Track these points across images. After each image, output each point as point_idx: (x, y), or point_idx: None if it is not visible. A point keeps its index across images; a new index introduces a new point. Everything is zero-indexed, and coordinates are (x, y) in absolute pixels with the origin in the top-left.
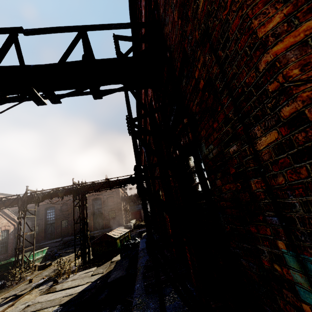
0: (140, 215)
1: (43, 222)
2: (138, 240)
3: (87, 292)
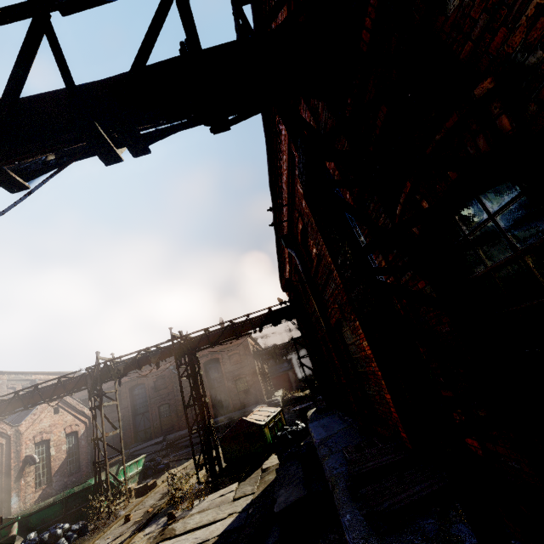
0: (288, 381)
1: (130, 411)
2: (301, 425)
3: (234, 533)
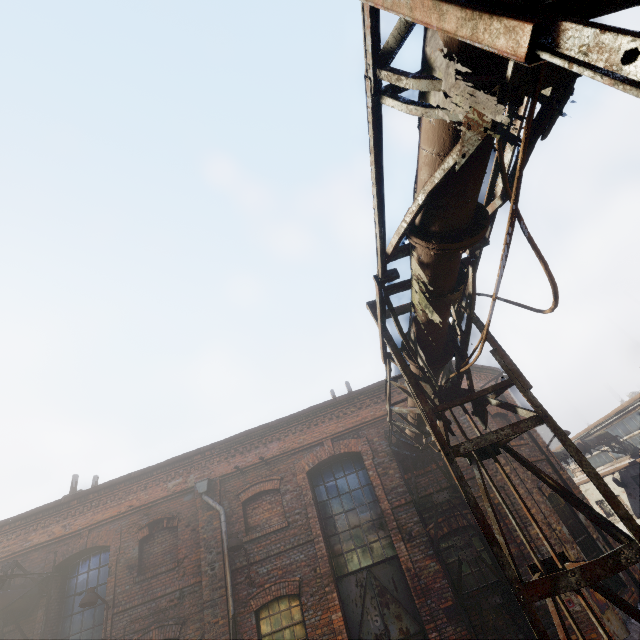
0: None
1: None
2: None
3: None
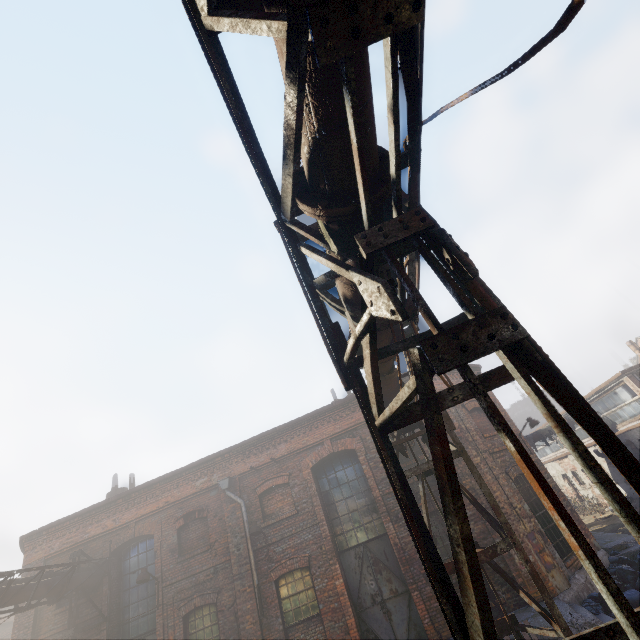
0: None
1: None
2: None
3: None
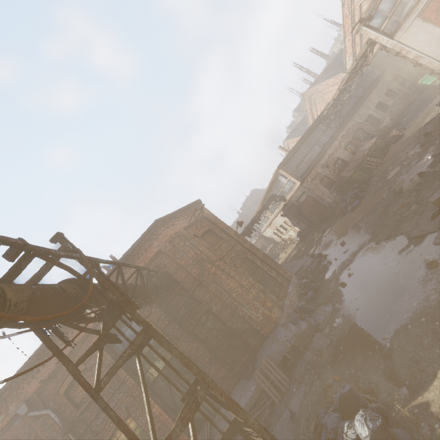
0: None
1: None
2: None
3: None
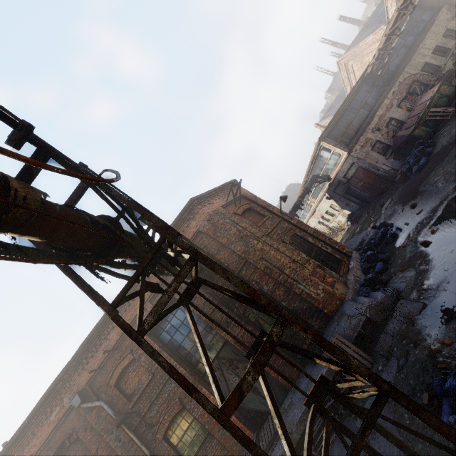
0: None
1: None
2: None
3: None
